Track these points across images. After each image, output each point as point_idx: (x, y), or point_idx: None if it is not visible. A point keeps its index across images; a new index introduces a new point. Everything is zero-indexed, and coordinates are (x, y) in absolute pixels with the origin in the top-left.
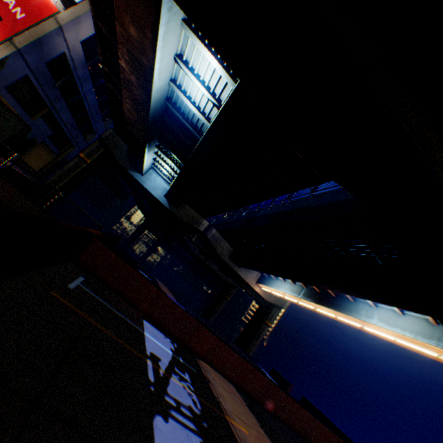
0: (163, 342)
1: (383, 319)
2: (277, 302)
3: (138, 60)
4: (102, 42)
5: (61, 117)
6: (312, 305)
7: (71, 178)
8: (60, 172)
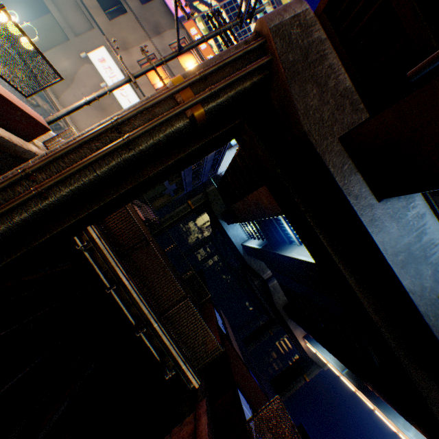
0: (248, 409)
1: (418, 437)
2: (319, 361)
3: (261, 207)
4: (233, 162)
5: (185, 181)
6: (353, 386)
7: (178, 218)
8: (173, 212)
